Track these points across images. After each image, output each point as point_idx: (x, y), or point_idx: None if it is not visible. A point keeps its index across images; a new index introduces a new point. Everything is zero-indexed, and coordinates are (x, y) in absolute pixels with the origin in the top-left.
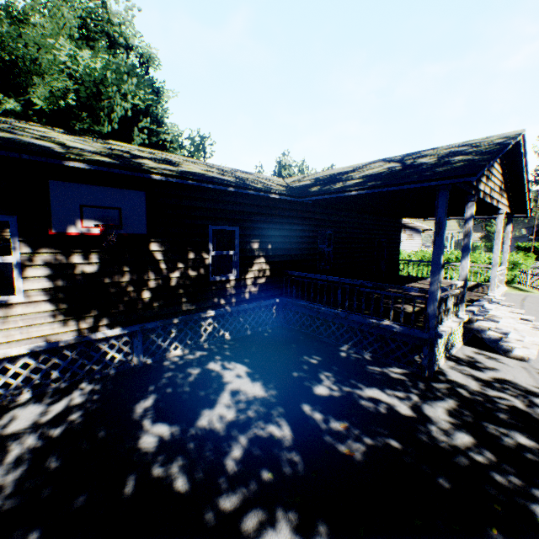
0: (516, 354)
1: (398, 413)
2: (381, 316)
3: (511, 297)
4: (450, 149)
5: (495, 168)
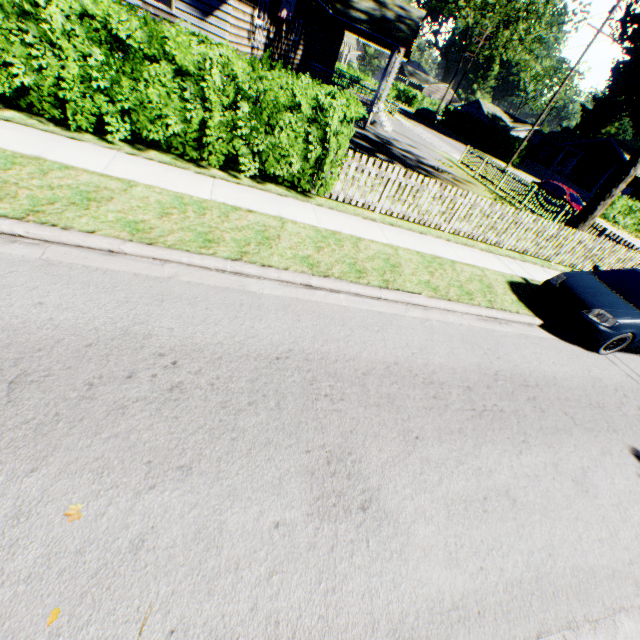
0: (386, 130)
1: (362, 133)
2: None
3: None
4: (398, 9)
5: None
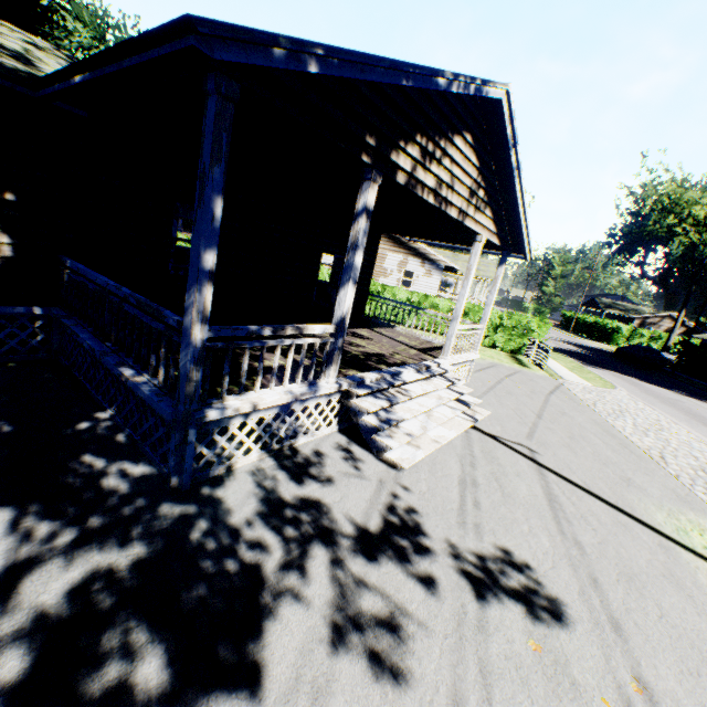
0: (388, 456)
1: None
2: (144, 364)
3: (498, 371)
4: None
5: (460, 148)
